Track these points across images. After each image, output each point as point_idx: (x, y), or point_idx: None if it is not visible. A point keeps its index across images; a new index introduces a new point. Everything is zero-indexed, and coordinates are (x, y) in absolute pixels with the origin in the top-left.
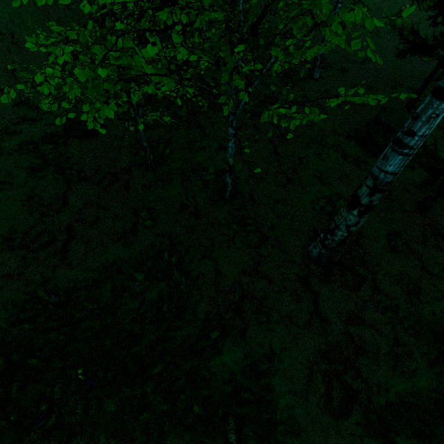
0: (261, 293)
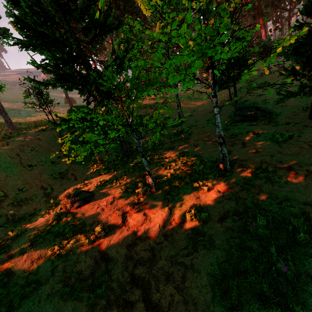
0: None
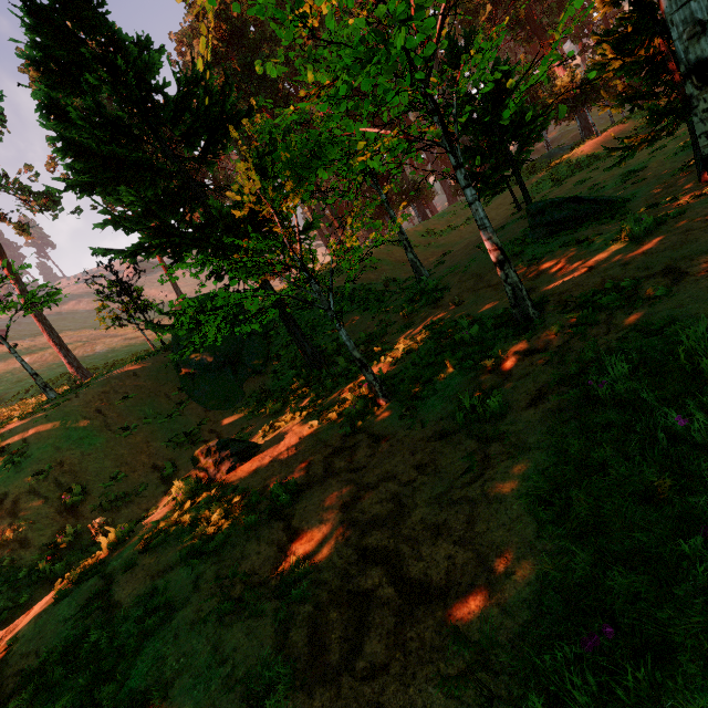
0: None
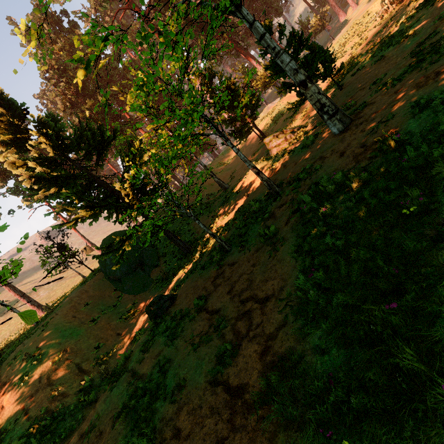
0: (361, 139)
